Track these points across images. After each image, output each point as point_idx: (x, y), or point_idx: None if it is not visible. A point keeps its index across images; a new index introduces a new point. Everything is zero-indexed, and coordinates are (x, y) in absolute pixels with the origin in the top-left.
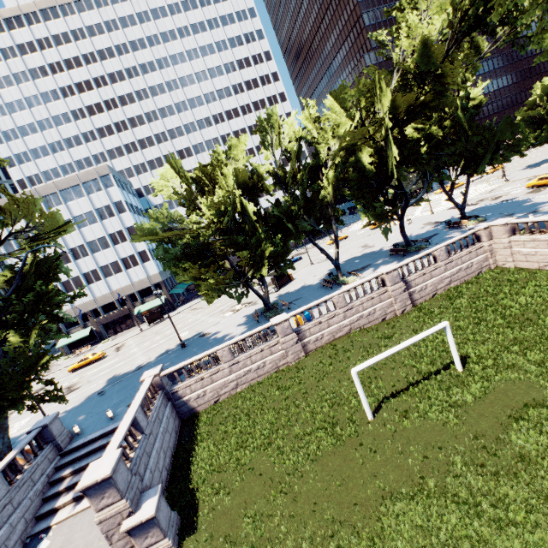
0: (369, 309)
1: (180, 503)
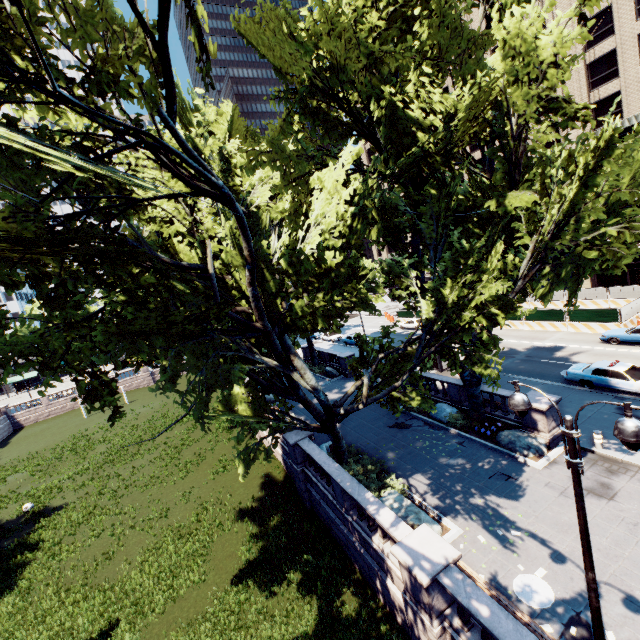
0: (130, 383)
1: (1, 445)
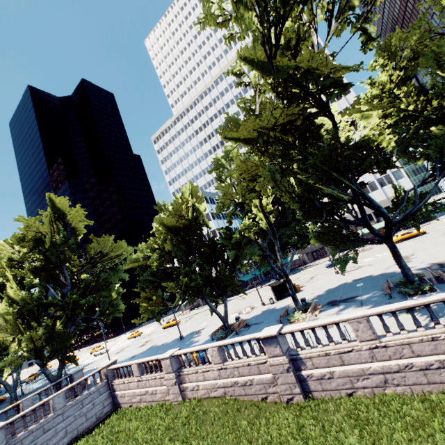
0: (245, 377)
1: None
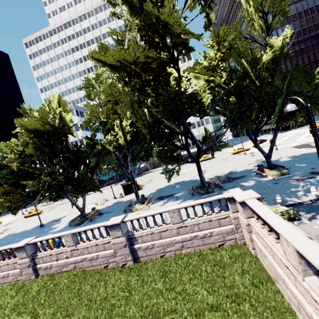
0: (93, 254)
1: None
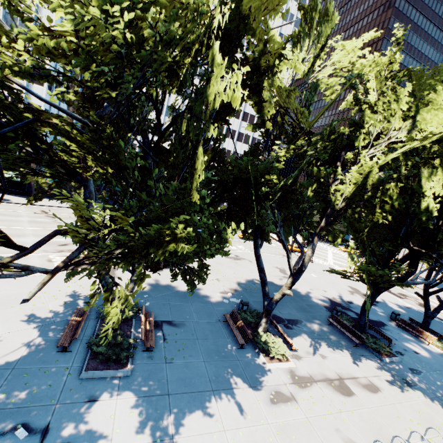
0: None
1: None
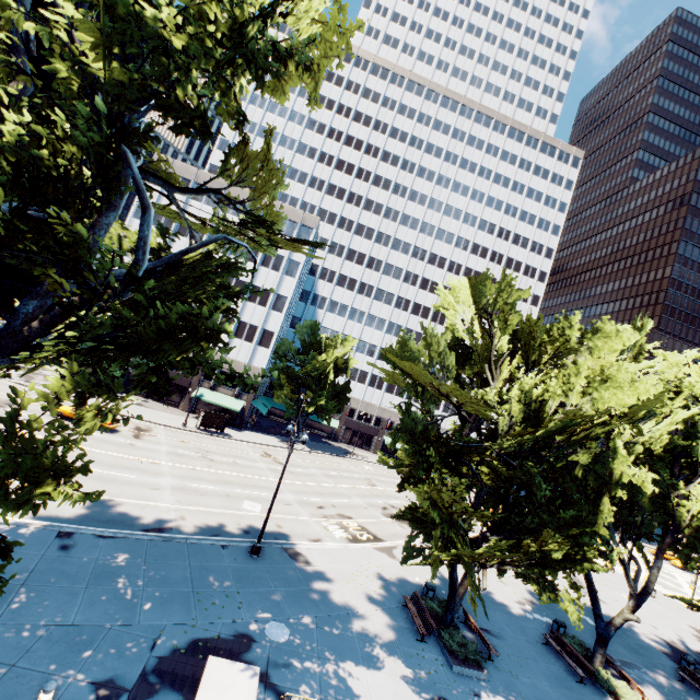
0: None
1: None
